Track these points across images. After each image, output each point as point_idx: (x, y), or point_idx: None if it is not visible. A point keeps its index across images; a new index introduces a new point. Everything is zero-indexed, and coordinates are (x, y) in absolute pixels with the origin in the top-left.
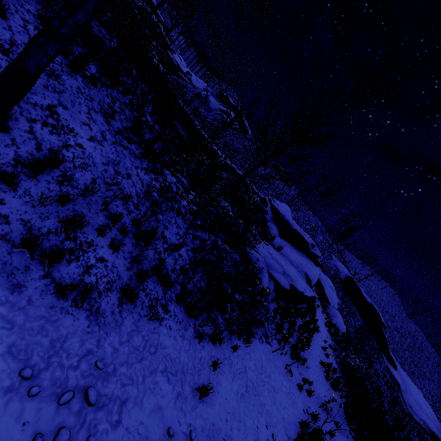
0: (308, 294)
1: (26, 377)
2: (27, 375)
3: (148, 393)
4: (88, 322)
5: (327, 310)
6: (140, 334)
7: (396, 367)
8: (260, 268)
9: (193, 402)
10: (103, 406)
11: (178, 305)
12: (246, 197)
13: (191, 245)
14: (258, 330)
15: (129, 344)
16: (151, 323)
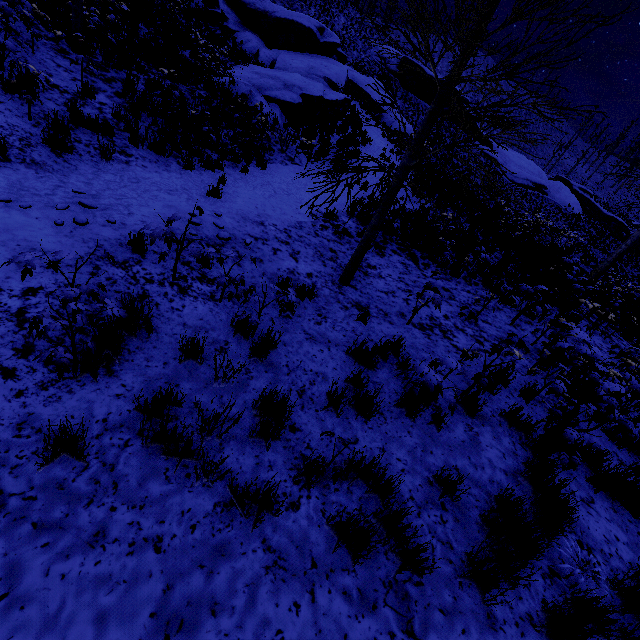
0: (332, 98)
1: (7, 201)
2: (7, 200)
3: (151, 201)
4: (33, 171)
5: (383, 121)
6: (109, 173)
7: (492, 145)
8: (247, 94)
9: (209, 202)
10: (107, 209)
11: (140, 150)
12: (169, 3)
13: (111, 90)
14: (275, 157)
15: (100, 180)
16: (115, 166)
